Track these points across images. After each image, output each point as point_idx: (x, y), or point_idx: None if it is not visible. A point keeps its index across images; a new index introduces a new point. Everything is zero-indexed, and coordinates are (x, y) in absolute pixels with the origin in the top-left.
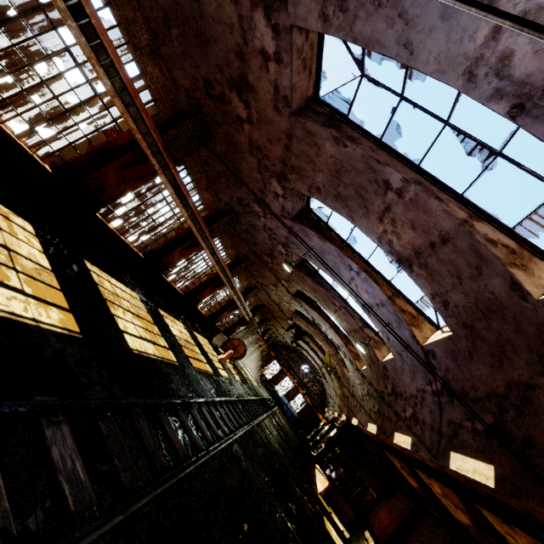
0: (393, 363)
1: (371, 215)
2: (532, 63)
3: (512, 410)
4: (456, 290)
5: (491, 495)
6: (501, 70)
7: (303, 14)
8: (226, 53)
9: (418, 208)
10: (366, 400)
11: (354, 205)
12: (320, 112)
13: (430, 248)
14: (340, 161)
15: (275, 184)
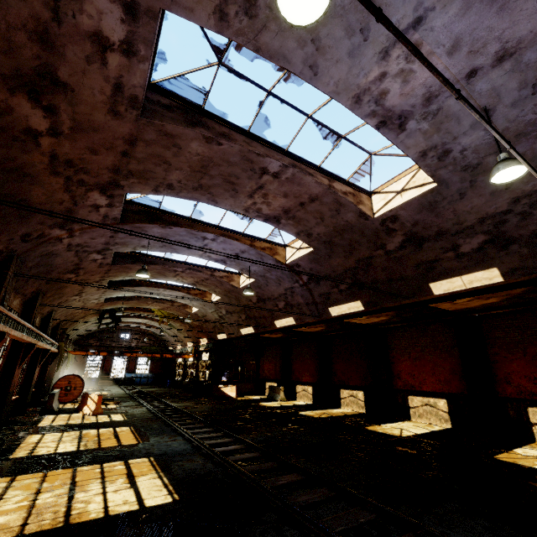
0: (255, 284)
1: (241, 195)
2: (397, 100)
3: (362, 272)
4: (319, 226)
5: (359, 312)
6: (379, 100)
7: (188, 2)
8: (2, 31)
9: (293, 183)
10: (228, 318)
11: (220, 190)
12: (168, 105)
13: (300, 206)
14: (209, 157)
15: (96, 197)
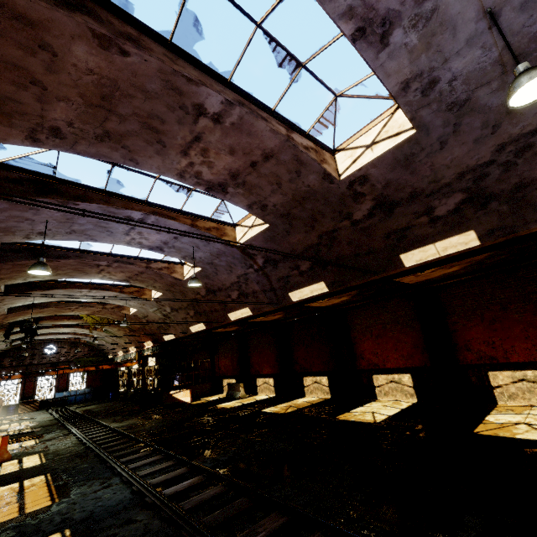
0: (203, 273)
1: (170, 150)
2: None
3: (325, 248)
4: (275, 194)
5: (322, 295)
6: None
7: None
8: None
9: (241, 132)
10: (174, 315)
11: (139, 143)
12: None
13: (251, 168)
14: (111, 79)
15: None
